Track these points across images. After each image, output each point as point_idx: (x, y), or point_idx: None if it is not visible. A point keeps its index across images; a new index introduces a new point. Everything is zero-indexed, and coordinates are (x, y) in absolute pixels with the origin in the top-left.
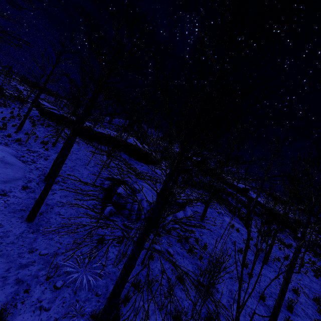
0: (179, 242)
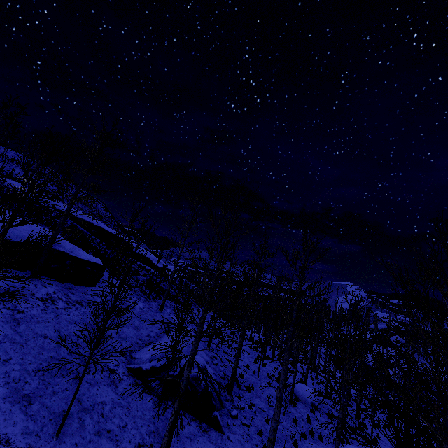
0: (239, 388)
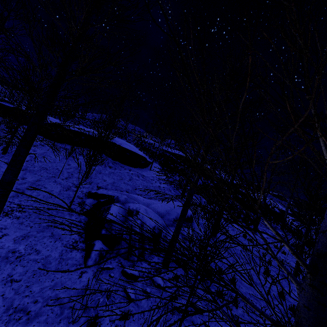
0: (202, 281)
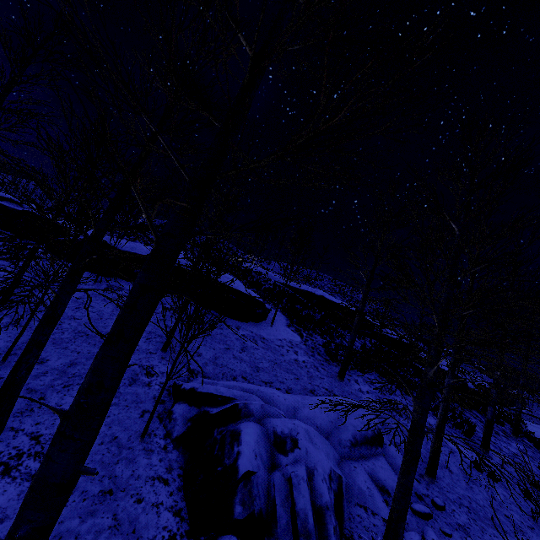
0: None
